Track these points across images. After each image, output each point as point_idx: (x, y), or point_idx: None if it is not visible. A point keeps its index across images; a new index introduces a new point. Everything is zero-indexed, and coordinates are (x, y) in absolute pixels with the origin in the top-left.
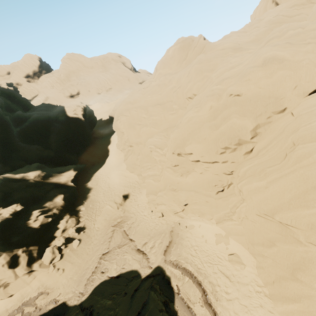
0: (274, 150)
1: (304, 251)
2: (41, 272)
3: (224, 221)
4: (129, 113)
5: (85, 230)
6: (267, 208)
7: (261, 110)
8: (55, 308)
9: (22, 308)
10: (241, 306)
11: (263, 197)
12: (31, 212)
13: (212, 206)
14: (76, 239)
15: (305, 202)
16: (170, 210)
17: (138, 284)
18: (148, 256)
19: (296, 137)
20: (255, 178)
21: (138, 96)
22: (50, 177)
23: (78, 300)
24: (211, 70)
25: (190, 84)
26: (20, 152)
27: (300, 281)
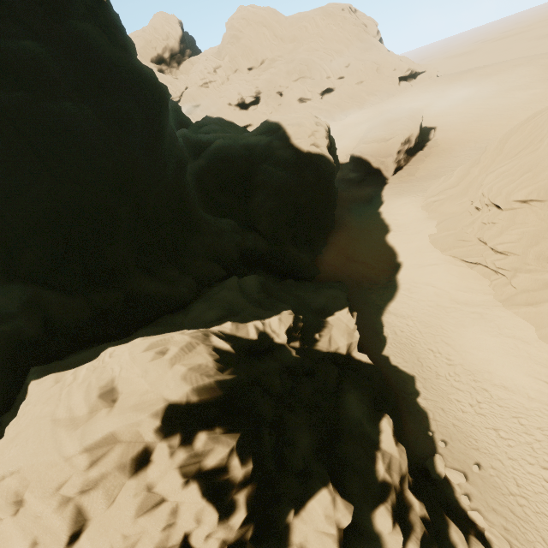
0: None
1: None
2: None
3: None
4: None
5: None
6: None
7: None
8: None
9: None
10: None
11: None
12: (366, 518)
13: None
14: None
15: None
16: None
17: None
18: None
19: None
20: None
21: None
22: (312, 330)
23: None
24: None
25: None
26: (205, 238)
27: None
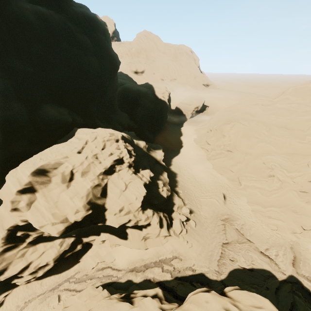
0: None
1: None
2: (172, 239)
3: None
4: (247, 123)
5: (193, 213)
6: None
7: None
8: (194, 275)
9: (162, 264)
10: None
11: None
12: (156, 180)
13: None
14: (190, 219)
15: None
16: (288, 228)
17: (277, 284)
18: (276, 262)
19: None
20: None
21: (259, 111)
22: (150, 150)
23: (216, 276)
24: None
25: None
26: (117, 116)
27: None
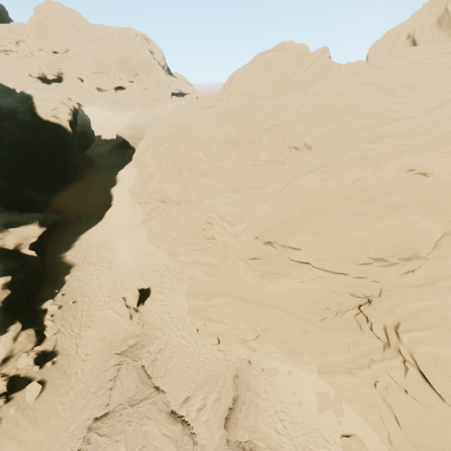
0: None
1: None
2: None
3: (338, 375)
4: (173, 144)
5: (56, 358)
6: None
7: None
8: None
9: None
10: None
11: None
12: None
13: (312, 340)
14: (35, 380)
15: None
16: (234, 336)
17: None
18: (193, 429)
19: None
20: None
21: (193, 118)
22: None
23: None
24: (346, 113)
25: (303, 125)
26: None
27: None
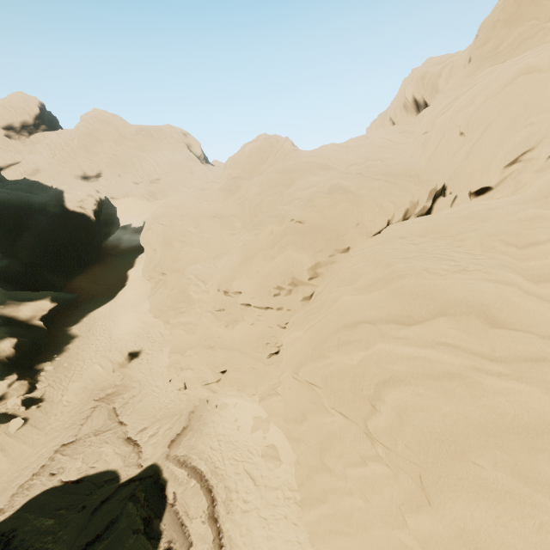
0: (325, 295)
1: (330, 422)
2: None
3: (269, 397)
4: (169, 221)
5: (41, 403)
6: (295, 362)
7: (322, 245)
8: None
9: None
10: (260, 519)
11: (295, 349)
12: None
13: (259, 375)
14: (20, 417)
15: (322, 351)
16: (197, 379)
17: (111, 491)
18: (142, 449)
19: (338, 279)
20: (297, 328)
21: (188, 199)
22: (1, 304)
23: None
24: (287, 185)
25: (260, 197)
26: None
27: (331, 470)
